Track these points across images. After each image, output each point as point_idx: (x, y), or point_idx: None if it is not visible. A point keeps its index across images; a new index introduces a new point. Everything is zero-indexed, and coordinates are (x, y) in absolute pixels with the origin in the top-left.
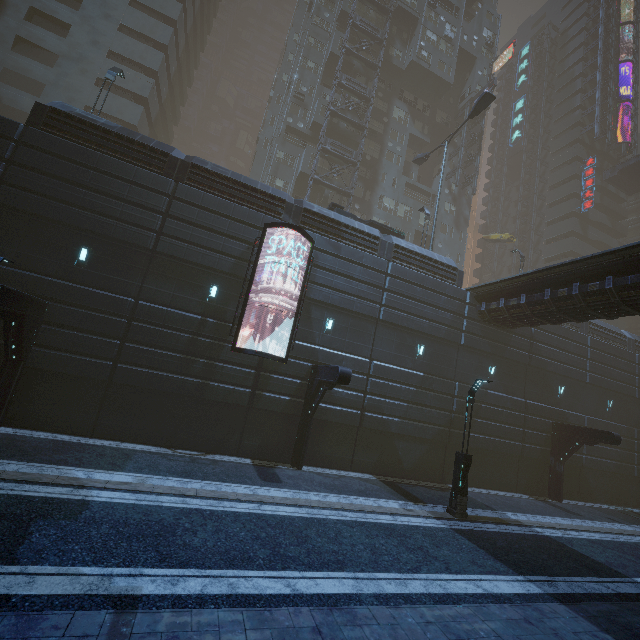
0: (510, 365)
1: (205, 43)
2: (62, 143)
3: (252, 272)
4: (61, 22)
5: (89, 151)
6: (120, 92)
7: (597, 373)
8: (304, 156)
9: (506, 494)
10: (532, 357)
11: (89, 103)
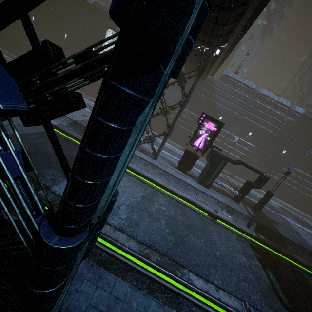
0: (196, 100)
1: None
2: (61, 1)
3: (102, 45)
4: None
5: (67, 3)
6: None
7: (248, 117)
8: None
9: (172, 142)
10: (208, 99)
11: None
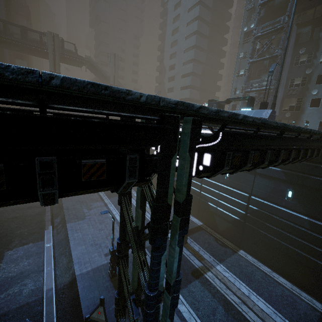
0: (318, 193)
1: (232, 2)
2: None
3: None
4: (174, 64)
5: None
6: (187, 75)
7: None
8: (248, 49)
9: (286, 285)
10: None
11: (180, 86)
